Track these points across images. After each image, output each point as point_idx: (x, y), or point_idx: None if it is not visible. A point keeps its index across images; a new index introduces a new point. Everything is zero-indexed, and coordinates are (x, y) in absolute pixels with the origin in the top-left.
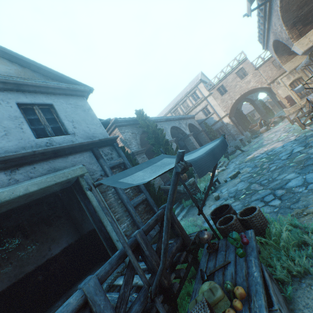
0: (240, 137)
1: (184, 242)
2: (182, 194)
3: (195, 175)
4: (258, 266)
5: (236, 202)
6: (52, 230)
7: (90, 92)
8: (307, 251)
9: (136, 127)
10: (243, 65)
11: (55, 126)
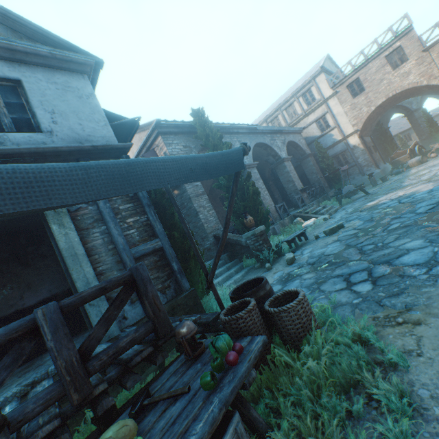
0: (372, 170)
1: (157, 331)
2: (244, 248)
3: (279, 222)
4: (208, 424)
5: (310, 273)
6: (28, 273)
7: (97, 67)
8: (353, 405)
9: (193, 138)
10: (403, 41)
11: (22, 117)
